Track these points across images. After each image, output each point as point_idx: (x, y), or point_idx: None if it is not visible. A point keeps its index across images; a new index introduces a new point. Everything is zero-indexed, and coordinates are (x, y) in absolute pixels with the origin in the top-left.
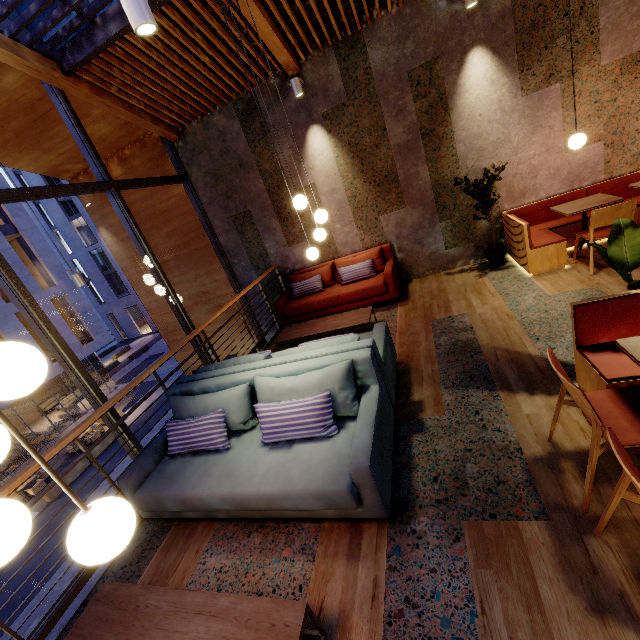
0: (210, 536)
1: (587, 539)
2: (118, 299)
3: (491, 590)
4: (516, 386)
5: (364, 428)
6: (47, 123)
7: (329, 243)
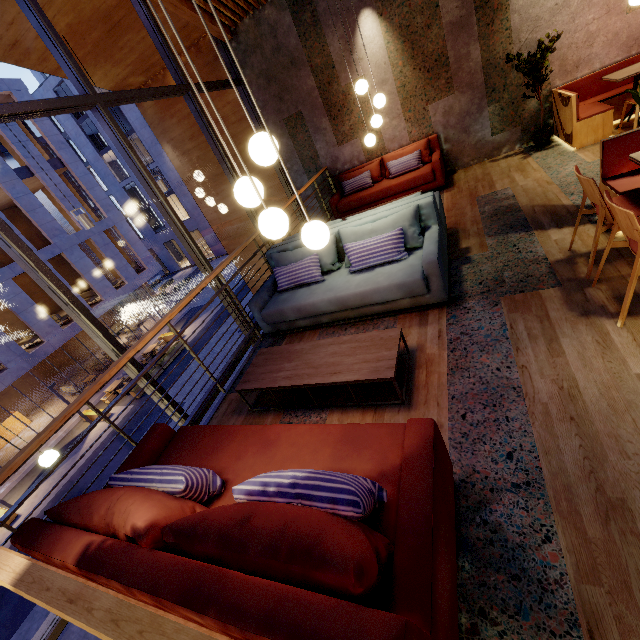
0: (317, 335)
1: (586, 289)
2: (156, 234)
3: (517, 320)
4: (548, 226)
5: (430, 245)
6: (119, 32)
7: (377, 139)
